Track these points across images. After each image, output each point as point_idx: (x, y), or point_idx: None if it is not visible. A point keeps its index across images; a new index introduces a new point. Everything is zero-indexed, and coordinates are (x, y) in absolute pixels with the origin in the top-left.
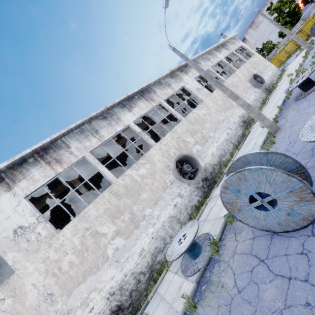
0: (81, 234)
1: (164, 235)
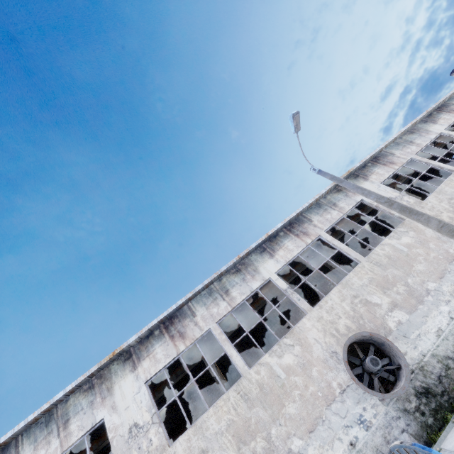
0: None
1: None
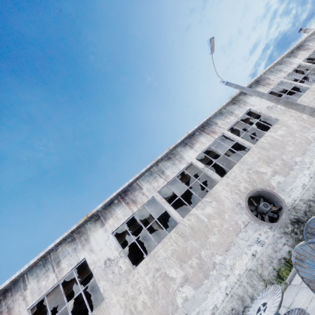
0: (152, 274)
1: (242, 294)
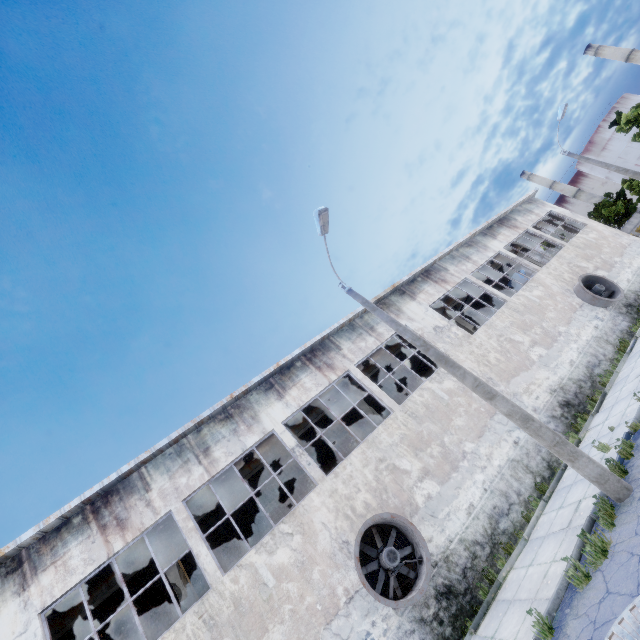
0: None
1: None
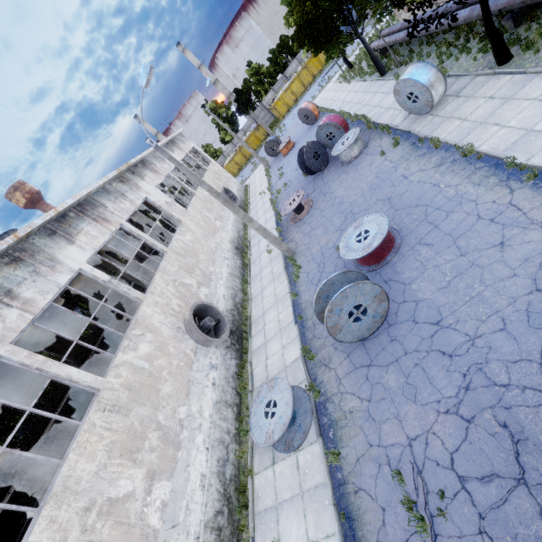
0: (77, 529)
1: (220, 435)
